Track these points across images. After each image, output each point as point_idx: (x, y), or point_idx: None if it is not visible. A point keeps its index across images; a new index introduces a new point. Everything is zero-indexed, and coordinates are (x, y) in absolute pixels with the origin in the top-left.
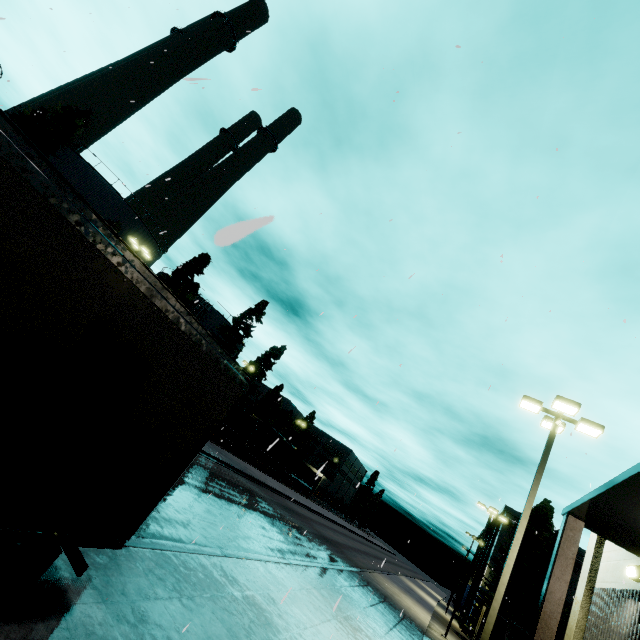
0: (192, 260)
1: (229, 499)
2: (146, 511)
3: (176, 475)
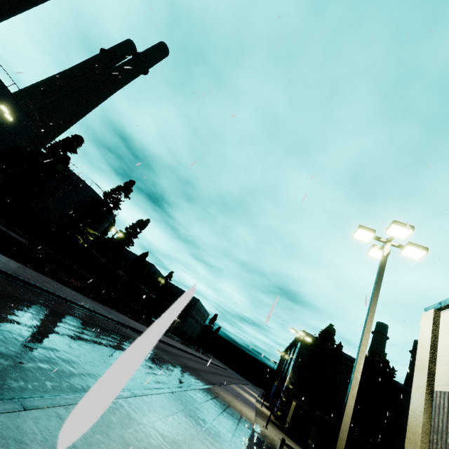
0: (65, 139)
1: (78, 337)
2: None
3: None
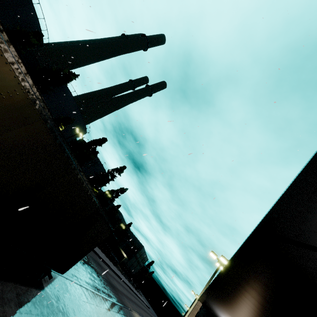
0: (98, 139)
1: (83, 259)
2: (73, 264)
3: (84, 255)
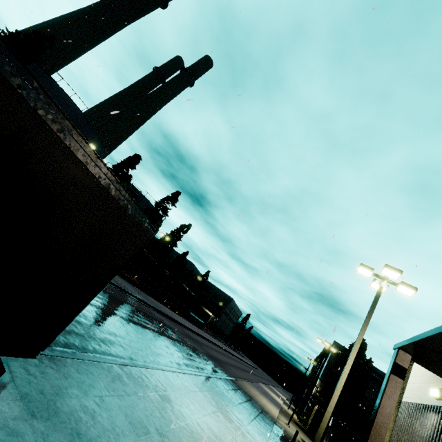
0: (128, 158)
1: (144, 326)
2: (59, 328)
3: (87, 301)
